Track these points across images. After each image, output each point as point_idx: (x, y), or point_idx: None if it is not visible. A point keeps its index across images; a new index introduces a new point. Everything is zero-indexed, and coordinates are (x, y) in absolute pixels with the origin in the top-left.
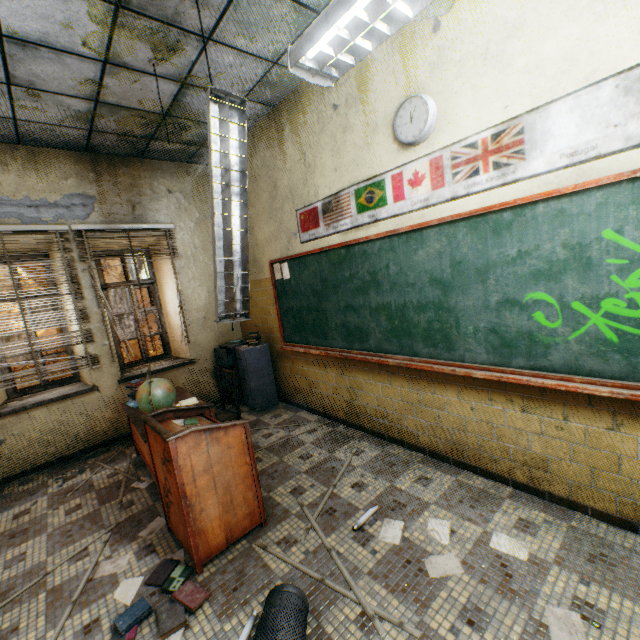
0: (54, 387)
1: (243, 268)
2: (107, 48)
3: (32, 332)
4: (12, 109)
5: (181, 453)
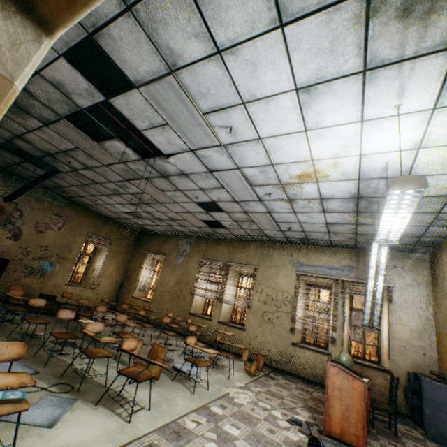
0: (316, 347)
1: (381, 307)
2: (356, 221)
3: (316, 318)
4: (329, 238)
5: (330, 371)
